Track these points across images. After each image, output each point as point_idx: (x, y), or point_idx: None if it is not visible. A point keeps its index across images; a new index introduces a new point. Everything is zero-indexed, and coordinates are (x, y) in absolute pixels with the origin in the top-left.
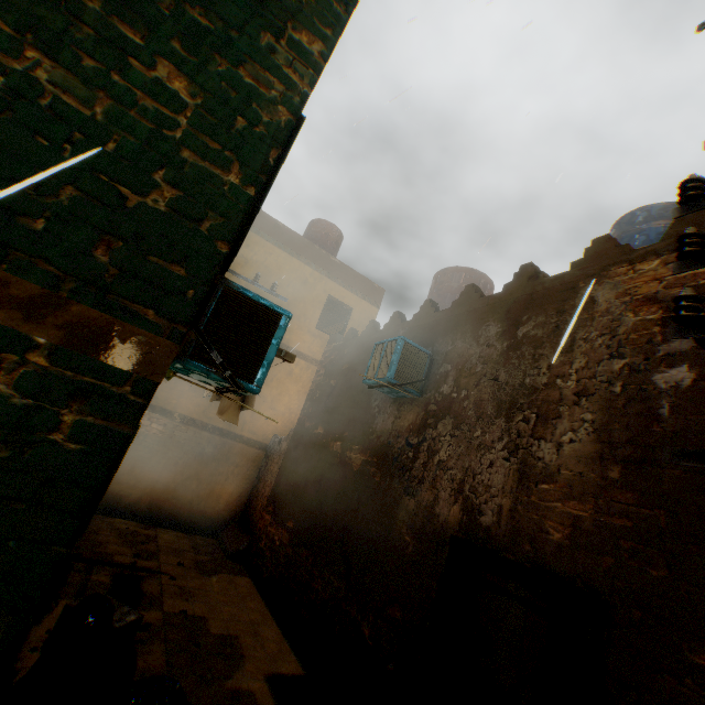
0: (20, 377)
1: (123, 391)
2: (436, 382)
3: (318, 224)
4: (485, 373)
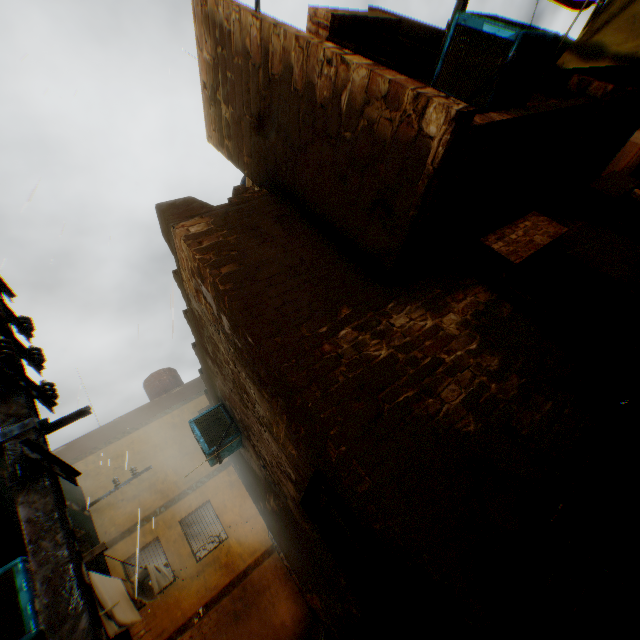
0: None
1: None
2: (234, 417)
3: (148, 383)
4: (229, 391)
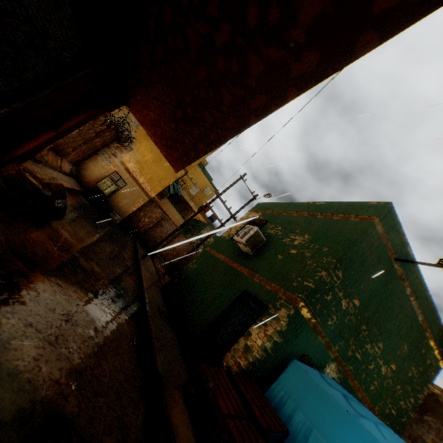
0: None
1: None
2: None
3: None
4: None
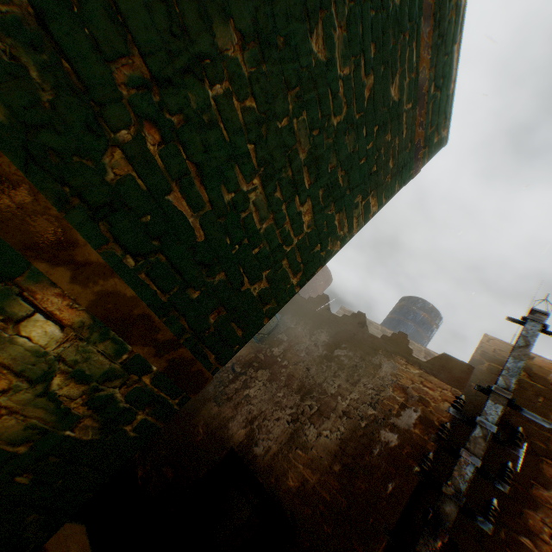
0: (131, 389)
1: (173, 402)
2: (272, 342)
3: None
4: (304, 361)
